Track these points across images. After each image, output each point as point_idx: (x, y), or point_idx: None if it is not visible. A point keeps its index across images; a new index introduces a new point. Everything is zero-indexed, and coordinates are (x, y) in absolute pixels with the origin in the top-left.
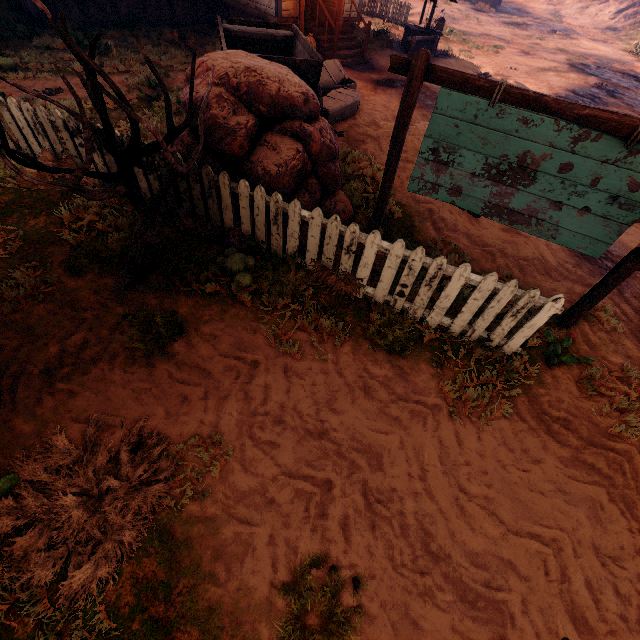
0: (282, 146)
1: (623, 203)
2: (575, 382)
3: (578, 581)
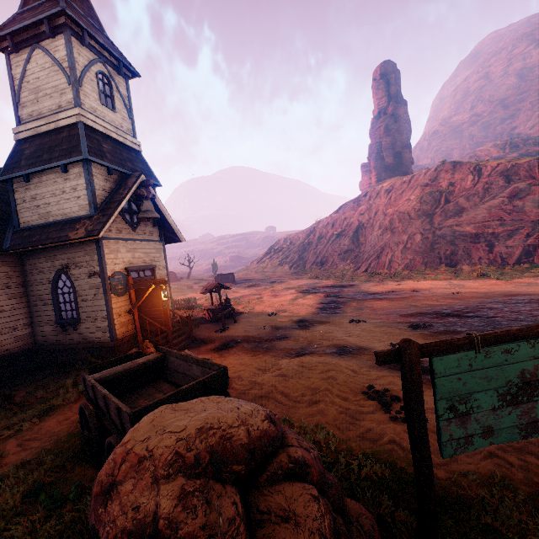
0: (294, 506)
1: None
2: None
3: None
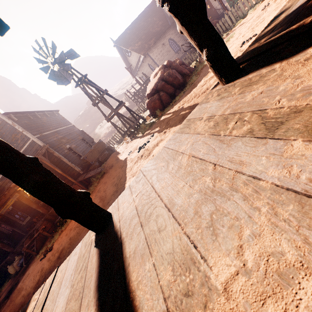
0: None
1: None
2: None
3: (267, 2)
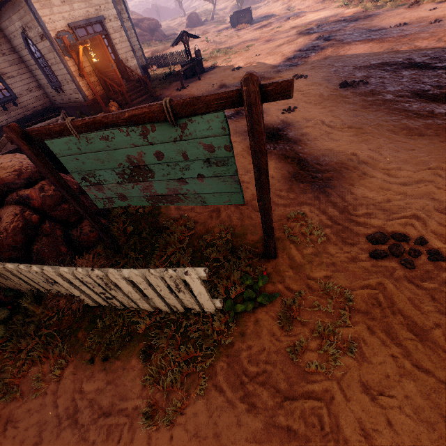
0: (4, 216)
1: (216, 162)
2: (278, 318)
3: None
